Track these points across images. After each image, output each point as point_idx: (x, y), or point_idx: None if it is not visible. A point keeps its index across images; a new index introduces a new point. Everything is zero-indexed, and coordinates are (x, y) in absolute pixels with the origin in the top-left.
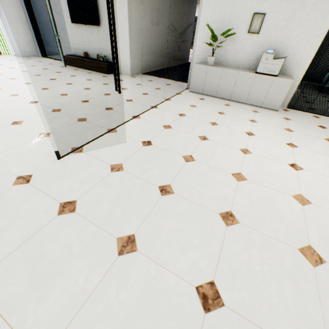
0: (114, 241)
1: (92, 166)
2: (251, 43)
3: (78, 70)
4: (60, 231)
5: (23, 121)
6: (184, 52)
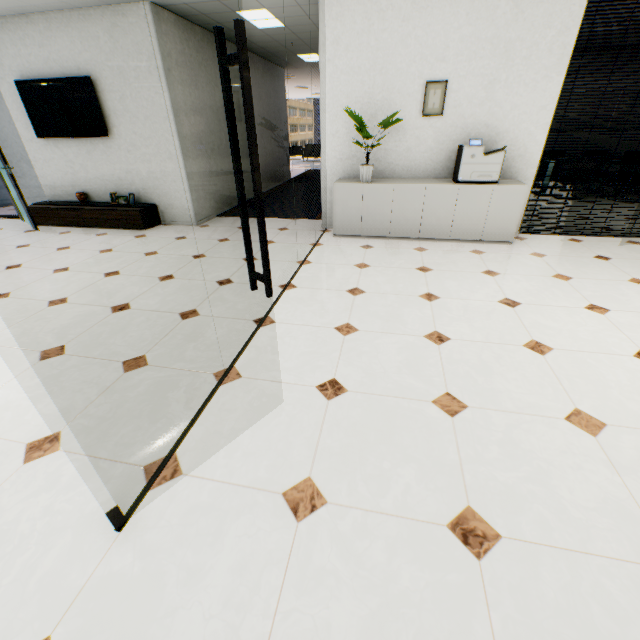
0: None
1: (234, 517)
2: (431, 133)
3: (72, 233)
4: None
5: None
6: (281, 163)
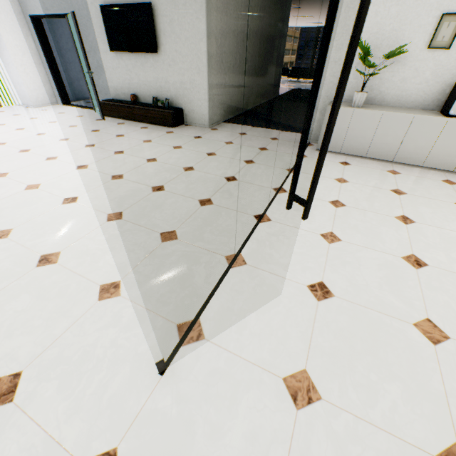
0: None
1: (245, 389)
2: (432, 65)
3: (125, 124)
4: None
5: (59, 253)
6: (274, 81)
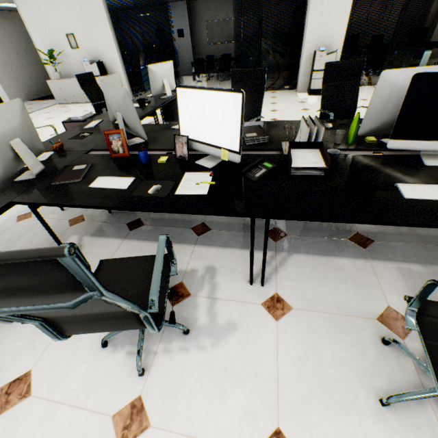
0: None
1: None
2: (79, 56)
3: None
4: None
5: None
6: None
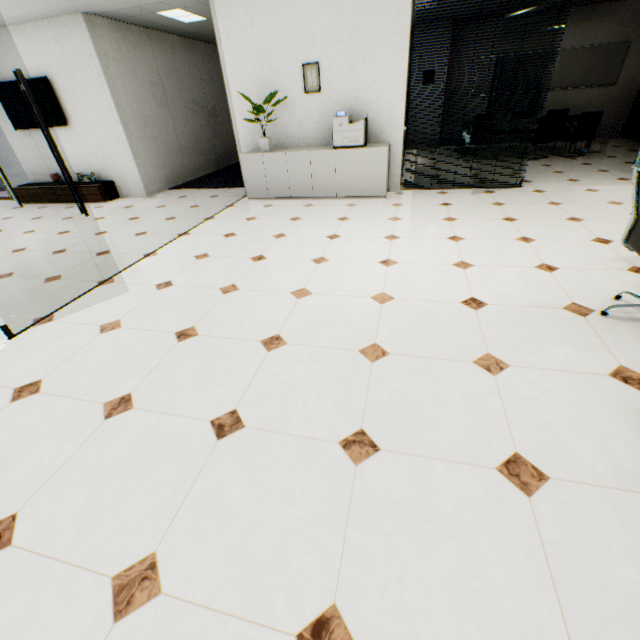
0: (100, 407)
1: (70, 334)
2: (315, 107)
3: (48, 207)
4: (15, 418)
5: None
6: None
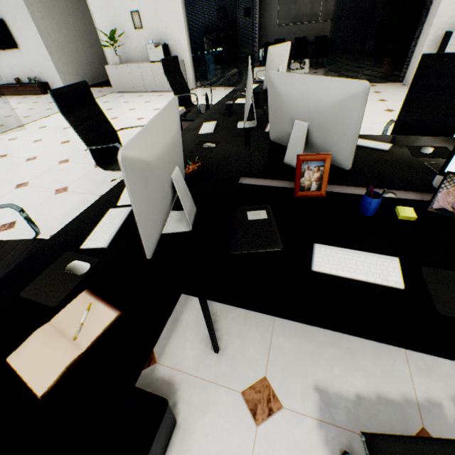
0: None
1: None
2: (142, 37)
3: (13, 98)
4: None
5: None
6: None
